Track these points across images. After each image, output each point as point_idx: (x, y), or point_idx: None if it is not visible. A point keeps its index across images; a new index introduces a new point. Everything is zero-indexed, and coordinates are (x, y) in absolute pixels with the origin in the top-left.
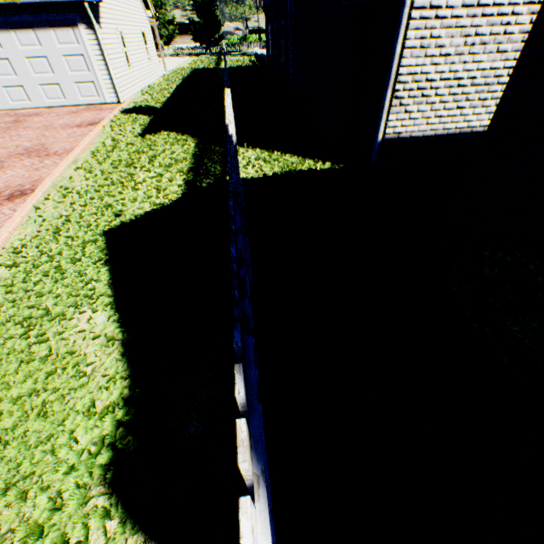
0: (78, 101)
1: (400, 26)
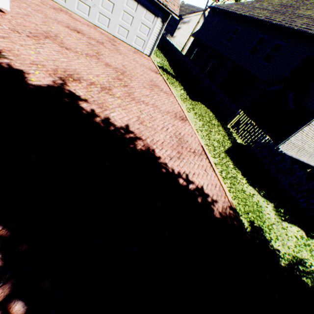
0: (131, 43)
1: (296, 131)
